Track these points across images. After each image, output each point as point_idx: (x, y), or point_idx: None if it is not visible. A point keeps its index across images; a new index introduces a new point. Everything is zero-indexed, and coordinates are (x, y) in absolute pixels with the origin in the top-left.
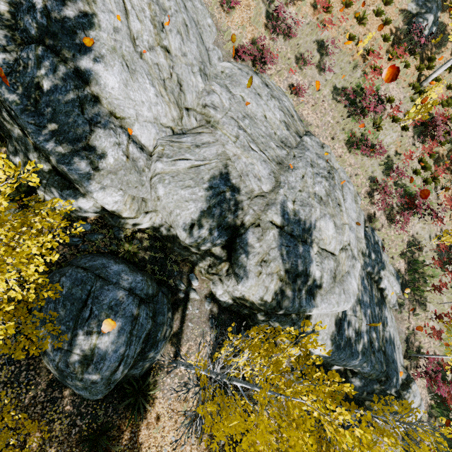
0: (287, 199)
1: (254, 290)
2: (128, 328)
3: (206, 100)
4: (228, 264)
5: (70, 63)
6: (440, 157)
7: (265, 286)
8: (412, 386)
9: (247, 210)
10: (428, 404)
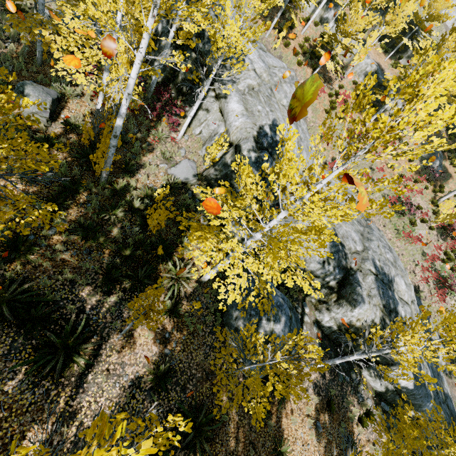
0: (374, 258)
1: (369, 313)
2: (288, 323)
3: None
4: (337, 296)
5: (275, 161)
6: None
7: (374, 312)
8: None
9: (351, 260)
10: None
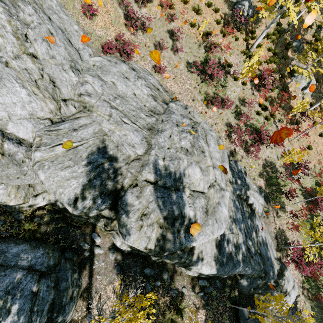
0: (157, 158)
1: (137, 243)
2: (28, 306)
3: (81, 90)
4: None
5: None
6: (273, 99)
7: (148, 236)
8: (285, 273)
9: (126, 173)
10: (300, 280)
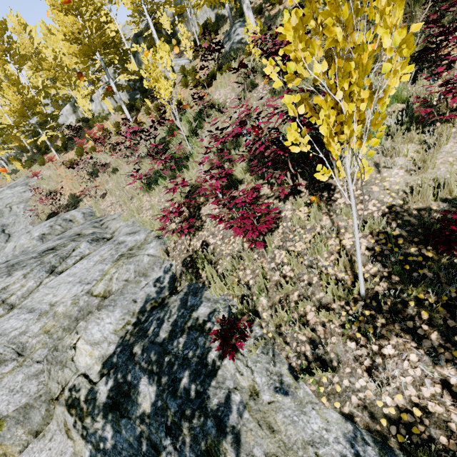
0: None
1: None
2: None
3: None
4: None
5: None
6: None
7: None
8: None
9: None
10: None
